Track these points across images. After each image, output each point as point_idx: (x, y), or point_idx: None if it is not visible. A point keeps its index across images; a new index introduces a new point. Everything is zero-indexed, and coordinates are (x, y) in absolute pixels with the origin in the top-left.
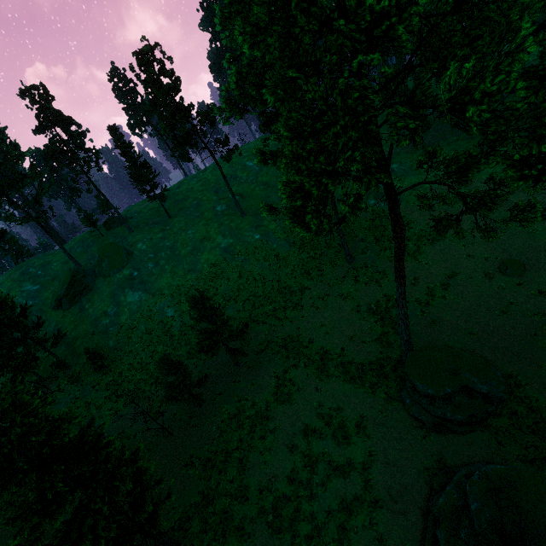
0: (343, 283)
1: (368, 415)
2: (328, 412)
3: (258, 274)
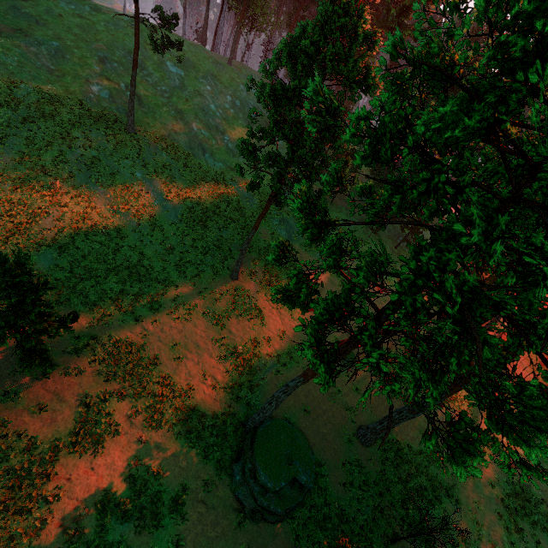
0: (218, 301)
1: (192, 487)
2: (144, 475)
3: (115, 227)
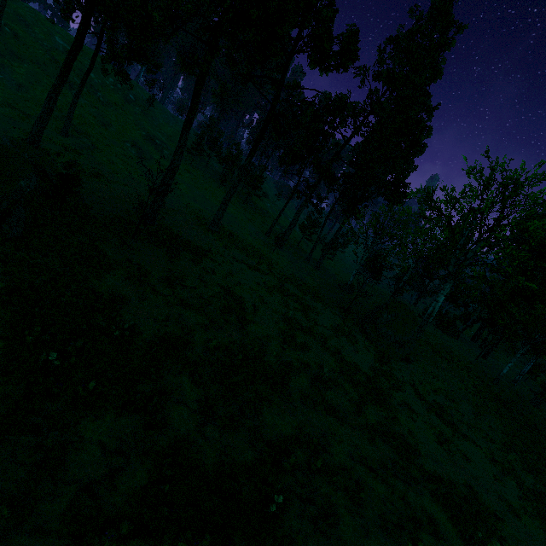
0: None
1: None
2: None
3: None
